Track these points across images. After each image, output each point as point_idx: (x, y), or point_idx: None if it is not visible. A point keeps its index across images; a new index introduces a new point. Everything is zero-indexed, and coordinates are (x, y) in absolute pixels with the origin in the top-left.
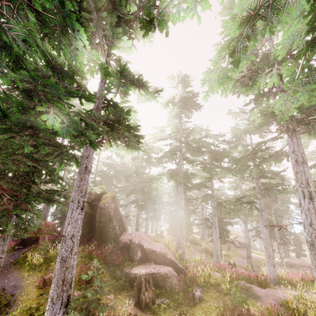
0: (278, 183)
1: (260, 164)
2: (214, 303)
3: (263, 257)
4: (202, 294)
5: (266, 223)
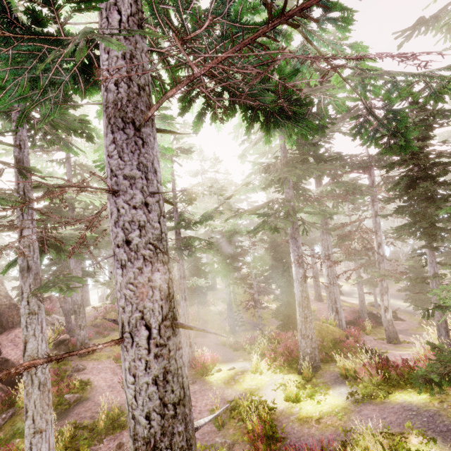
0: (197, 237)
1: (62, 248)
2: (4, 433)
3: (272, 307)
4: (4, 421)
5: (185, 295)
